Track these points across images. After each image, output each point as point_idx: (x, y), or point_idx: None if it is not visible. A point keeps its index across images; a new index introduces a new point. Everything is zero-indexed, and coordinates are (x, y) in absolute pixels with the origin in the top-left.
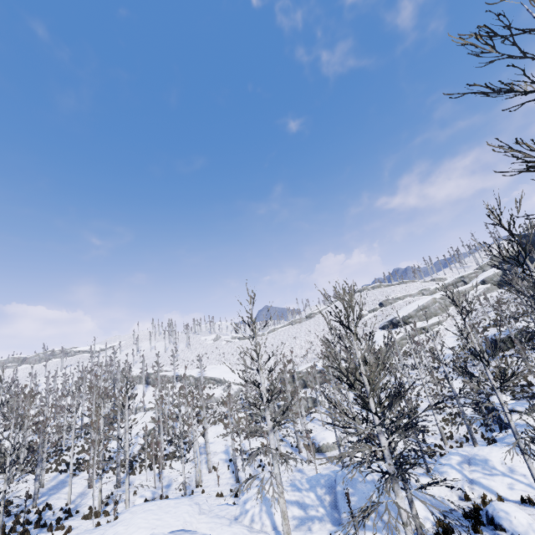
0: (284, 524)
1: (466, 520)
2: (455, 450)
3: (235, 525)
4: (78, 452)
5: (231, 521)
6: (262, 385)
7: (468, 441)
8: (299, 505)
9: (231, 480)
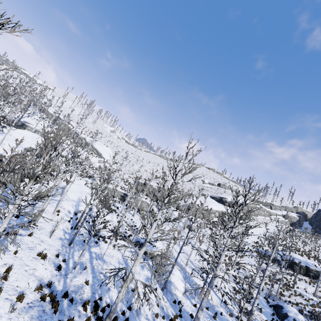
0: None
1: None
2: None
3: None
4: None
5: None
6: None
7: None
8: None
9: (66, 236)
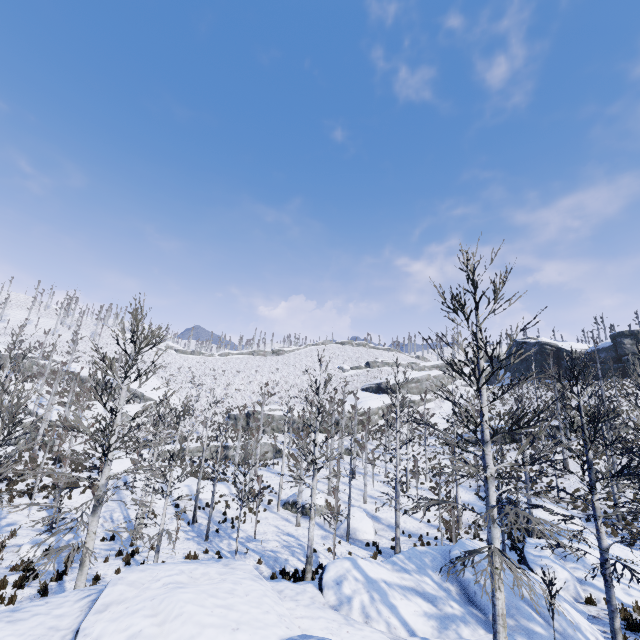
0: (504, 637)
1: (632, 633)
2: (532, 541)
3: (360, 625)
4: None
5: (342, 616)
6: (485, 403)
7: (482, 529)
8: (420, 595)
9: (192, 535)
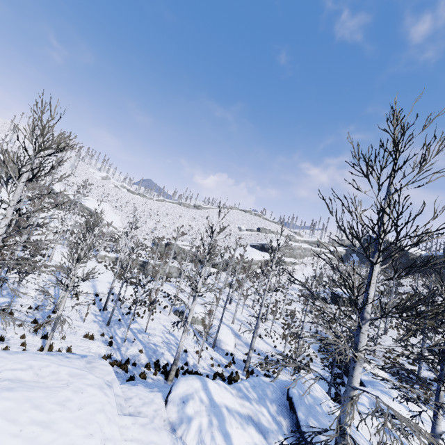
0: None
1: None
2: None
3: None
4: None
5: (175, 441)
6: (375, 279)
7: (312, 362)
8: (255, 425)
9: (99, 319)
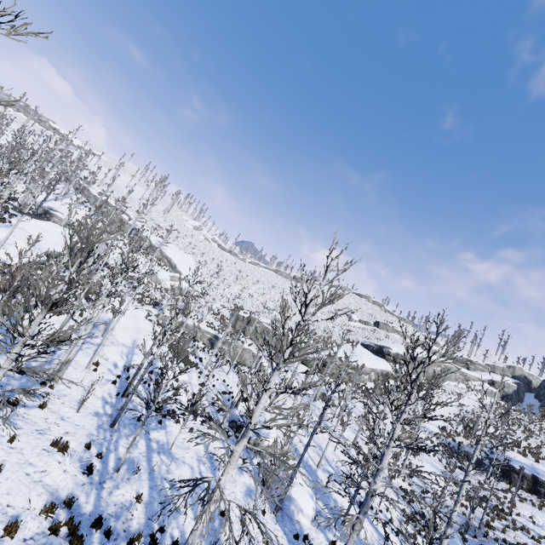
0: None
1: None
2: None
3: None
4: None
5: None
6: None
7: None
8: None
9: (106, 410)
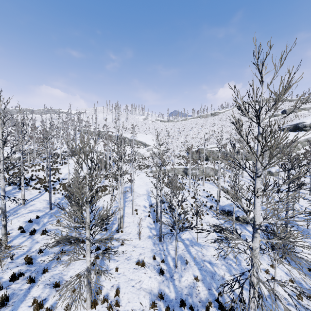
0: None
1: None
2: None
3: None
4: (37, 170)
5: None
6: None
7: None
8: None
9: (153, 233)
